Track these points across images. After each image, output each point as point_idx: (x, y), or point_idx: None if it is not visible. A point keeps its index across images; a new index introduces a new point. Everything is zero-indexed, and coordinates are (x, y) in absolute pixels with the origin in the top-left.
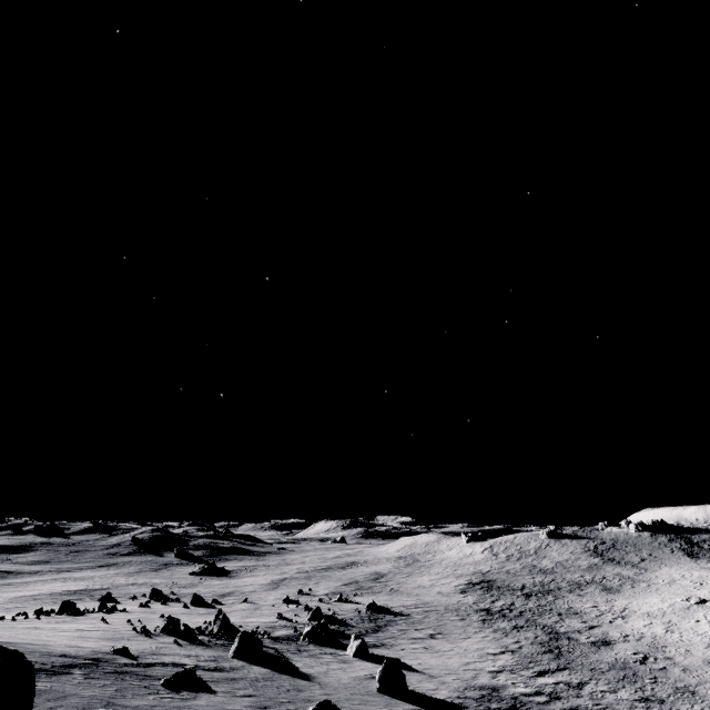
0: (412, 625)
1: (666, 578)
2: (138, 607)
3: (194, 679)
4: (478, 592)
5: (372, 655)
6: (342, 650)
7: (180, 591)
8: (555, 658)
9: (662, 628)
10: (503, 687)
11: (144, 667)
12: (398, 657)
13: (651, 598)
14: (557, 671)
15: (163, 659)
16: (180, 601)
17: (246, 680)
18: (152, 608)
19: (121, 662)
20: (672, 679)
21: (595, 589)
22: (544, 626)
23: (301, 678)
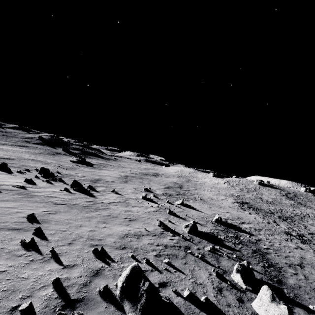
0: (280, 254)
1: None
2: (23, 181)
3: None
4: (252, 211)
5: None
6: None
7: (63, 172)
8: None
9: None
10: None
11: None
12: None
13: None
14: None
15: None
16: (62, 181)
17: None
18: (35, 185)
19: None
20: None
21: (313, 222)
22: None
23: None
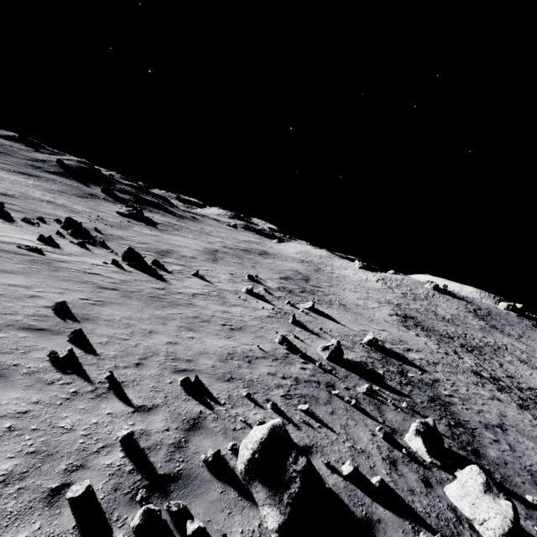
0: (470, 406)
1: None
2: (35, 239)
3: None
4: (420, 332)
5: None
6: None
7: (106, 230)
8: None
9: None
10: None
11: None
12: None
13: None
14: None
15: None
16: (106, 247)
17: None
18: (59, 250)
19: None
20: None
21: (512, 358)
22: None
23: None
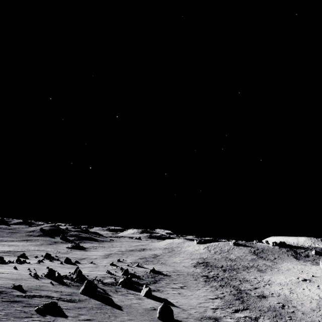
0: (172, 281)
1: (286, 267)
2: (37, 261)
3: (56, 307)
4: (202, 267)
5: (153, 295)
6: (138, 292)
7: (60, 255)
8: (241, 303)
9: (288, 291)
10: (220, 318)
11: (28, 298)
12: (166, 297)
13: (280, 276)
14: (243, 310)
15: (41, 293)
16: (59, 260)
17: (86, 308)
18: (44, 263)
19: (15, 294)
20: (299, 318)
21: (254, 270)
22: (233, 286)
23: (117, 308)
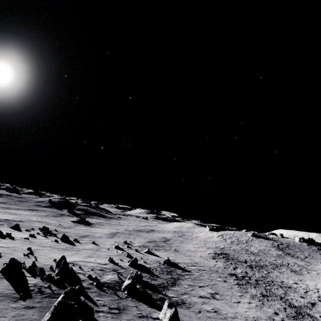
0: (195, 281)
1: None
2: (28, 236)
3: None
4: (222, 260)
5: (179, 319)
6: (154, 309)
7: (60, 230)
8: None
9: None
10: None
11: None
12: None
13: None
14: None
15: None
16: (56, 236)
17: None
18: (35, 238)
19: None
20: None
21: (286, 270)
22: (280, 297)
23: None
